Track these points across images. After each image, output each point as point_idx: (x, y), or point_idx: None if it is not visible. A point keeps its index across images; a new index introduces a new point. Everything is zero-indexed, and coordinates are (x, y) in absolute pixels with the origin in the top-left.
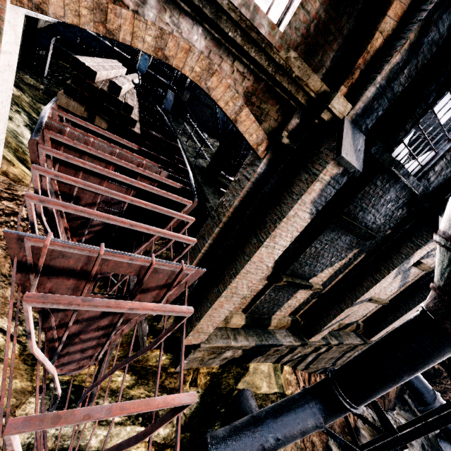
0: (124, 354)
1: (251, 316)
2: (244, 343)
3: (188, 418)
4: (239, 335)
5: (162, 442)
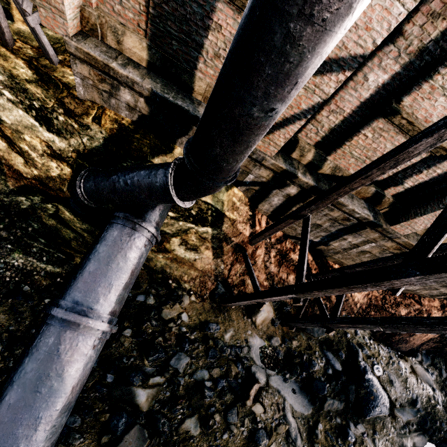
0: (36, 57)
1: (157, 51)
2: (132, 76)
3: (88, 151)
4: (135, 69)
5: (58, 152)
